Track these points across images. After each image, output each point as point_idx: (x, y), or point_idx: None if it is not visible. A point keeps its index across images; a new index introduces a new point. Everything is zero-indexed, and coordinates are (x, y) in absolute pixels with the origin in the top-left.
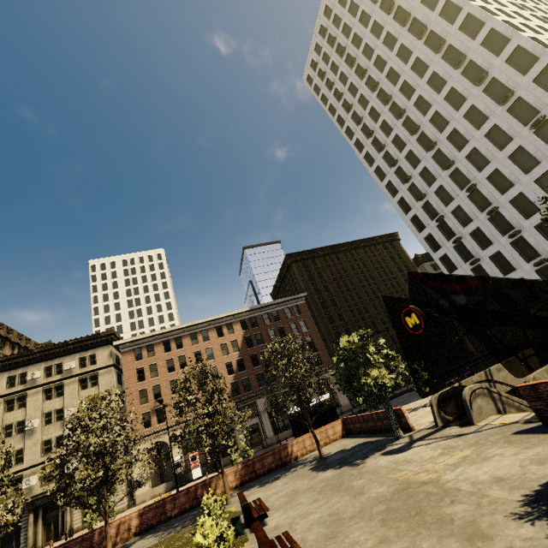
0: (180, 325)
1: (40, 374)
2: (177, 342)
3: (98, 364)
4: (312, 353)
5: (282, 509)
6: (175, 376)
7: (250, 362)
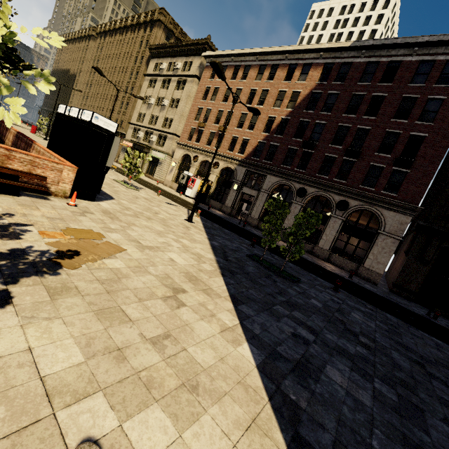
0: (255, 49)
1: (166, 67)
2: (246, 71)
3: (190, 72)
4: (396, 166)
5: None
6: (224, 108)
7: (293, 129)
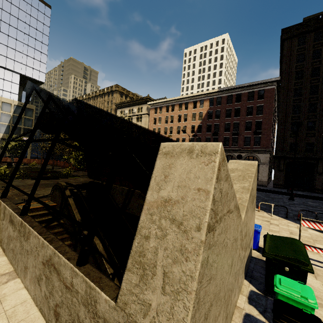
0: (174, 98)
1: (127, 112)
2: (172, 107)
3: (142, 112)
4: (255, 135)
5: (44, 181)
6: (167, 126)
7: (205, 129)
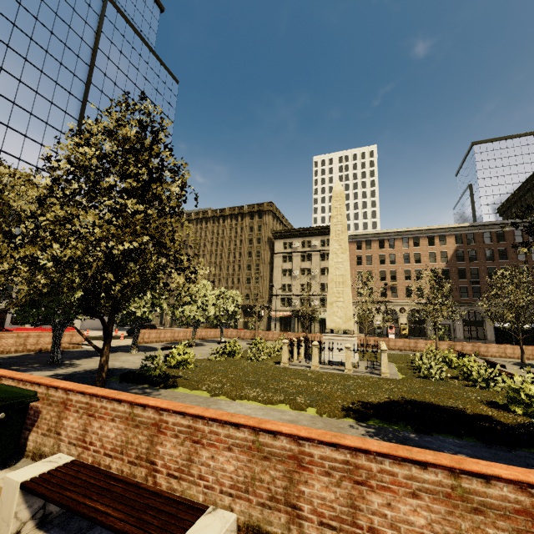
0: (395, 229)
1: (299, 245)
2: (390, 242)
3: None
4: None
5: None
6: (385, 268)
7: (456, 274)
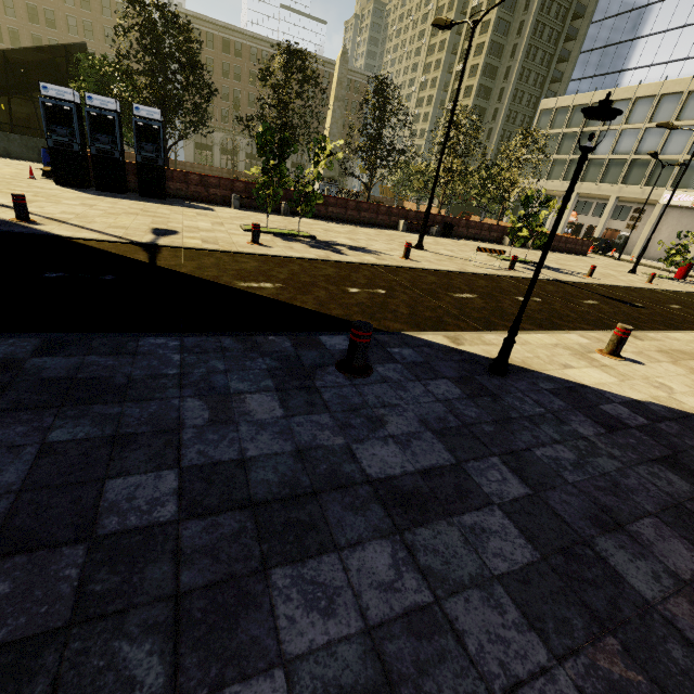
0: None
1: None
2: None
3: None
4: None
5: None
6: None
7: None
